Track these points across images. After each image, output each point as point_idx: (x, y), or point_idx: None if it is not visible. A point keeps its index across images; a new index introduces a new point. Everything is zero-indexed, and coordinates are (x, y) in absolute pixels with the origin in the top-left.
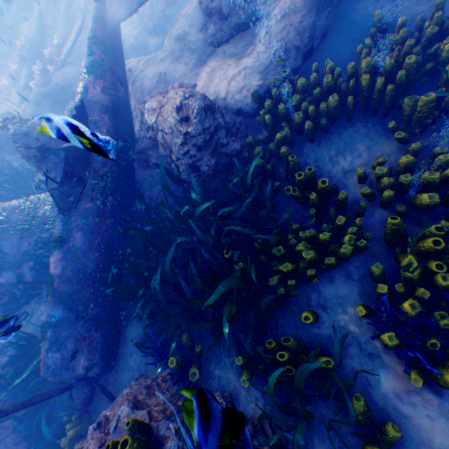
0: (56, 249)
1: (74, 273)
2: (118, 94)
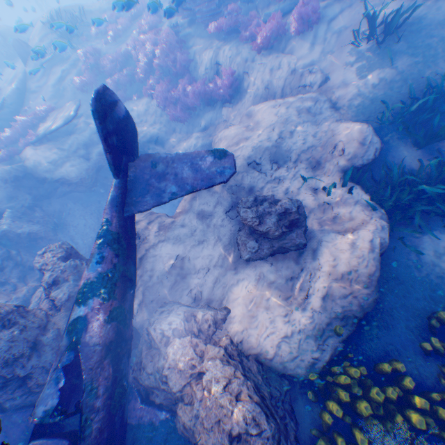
0: None
1: None
2: (125, 306)
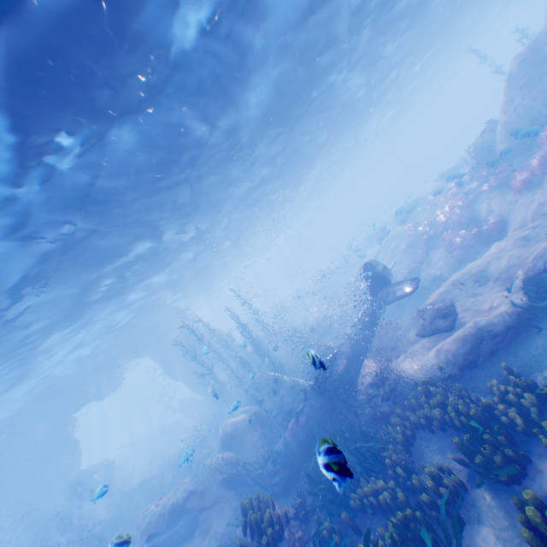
0: (294, 416)
1: (294, 432)
2: (358, 346)
